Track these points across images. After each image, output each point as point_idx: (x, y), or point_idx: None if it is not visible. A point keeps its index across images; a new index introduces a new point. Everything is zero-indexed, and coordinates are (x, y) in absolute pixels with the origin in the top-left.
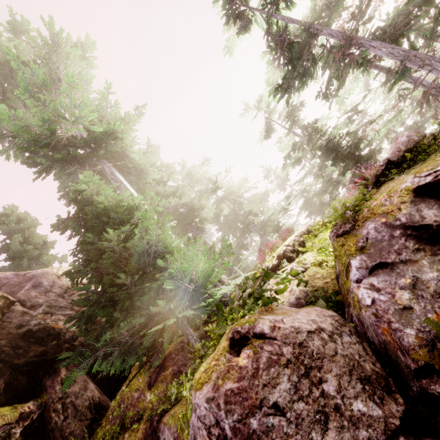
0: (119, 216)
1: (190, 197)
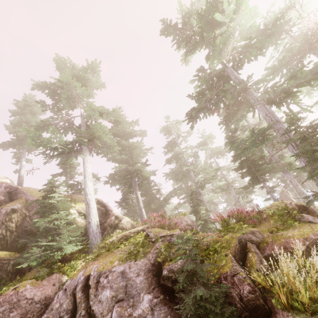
0: (44, 209)
1: (130, 167)
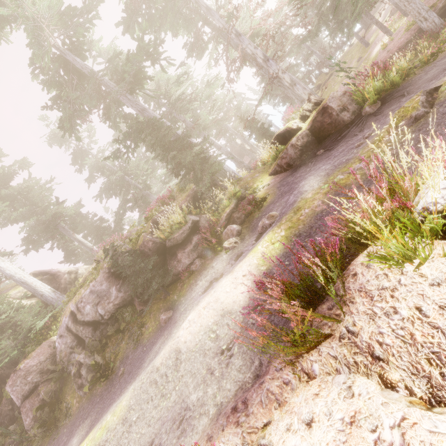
0: None
1: (42, 216)
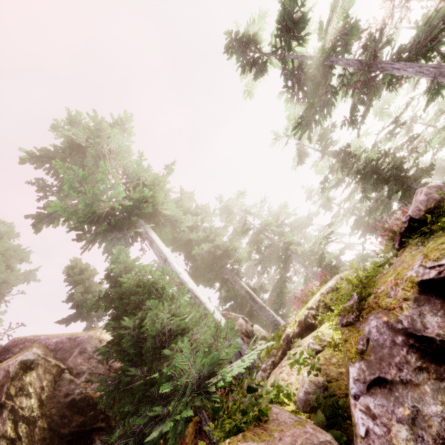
0: (137, 298)
1: (221, 242)
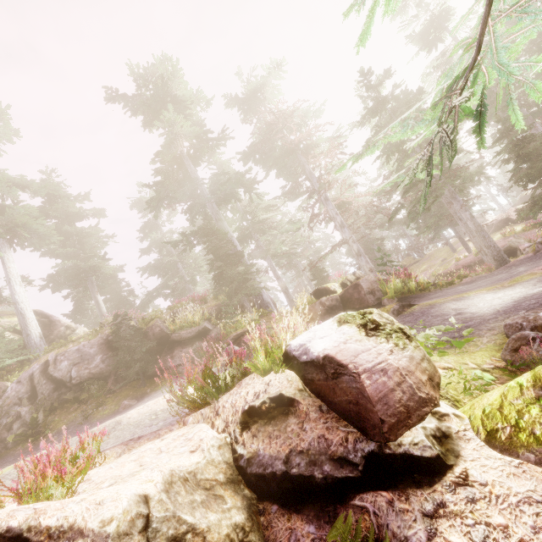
0: None
1: (82, 263)
